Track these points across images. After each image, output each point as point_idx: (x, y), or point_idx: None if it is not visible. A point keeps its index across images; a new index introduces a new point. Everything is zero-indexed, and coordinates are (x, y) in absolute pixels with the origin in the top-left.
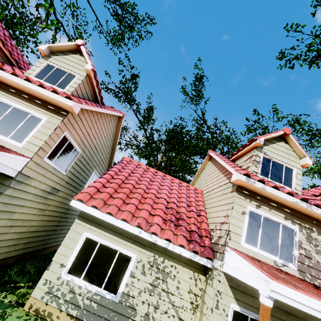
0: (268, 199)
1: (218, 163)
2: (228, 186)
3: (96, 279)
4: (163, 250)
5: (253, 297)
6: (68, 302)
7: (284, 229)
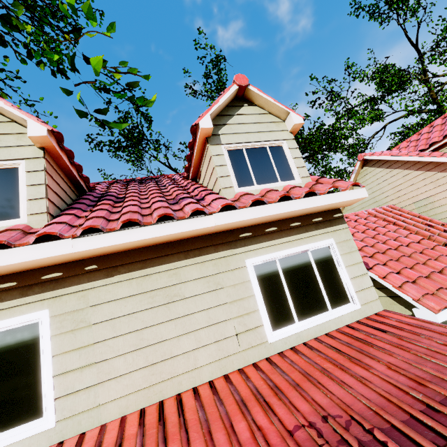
0: None
1: (407, 163)
2: None
3: None
4: None
5: None
6: None
7: None
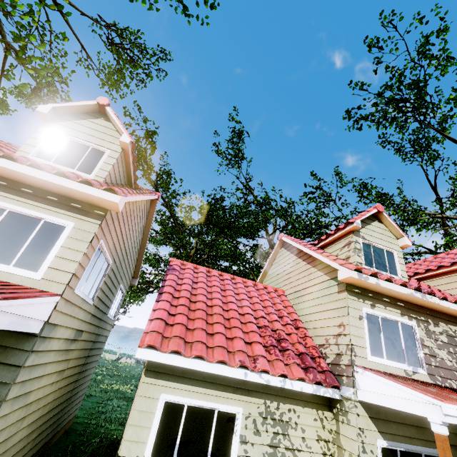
0: (380, 295)
1: (301, 252)
2: (331, 284)
3: None
4: (274, 390)
5: (395, 423)
6: None
7: (403, 328)
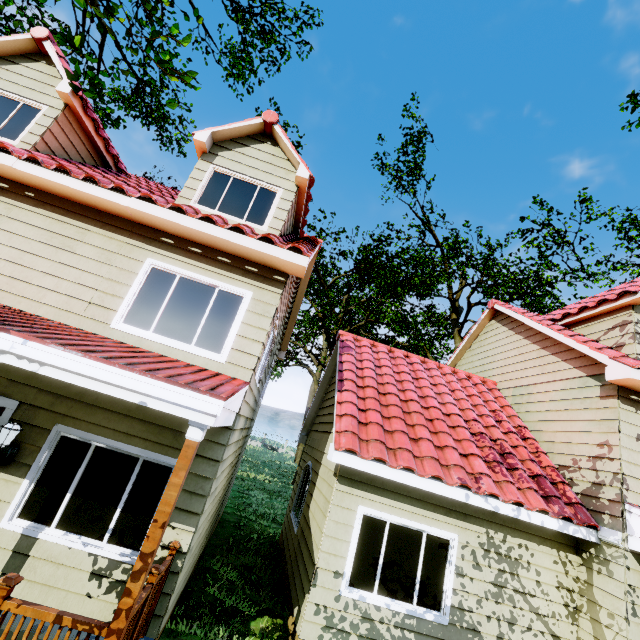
0: None
1: (530, 329)
2: (587, 384)
3: (399, 588)
4: (499, 518)
5: None
6: (365, 638)
7: None
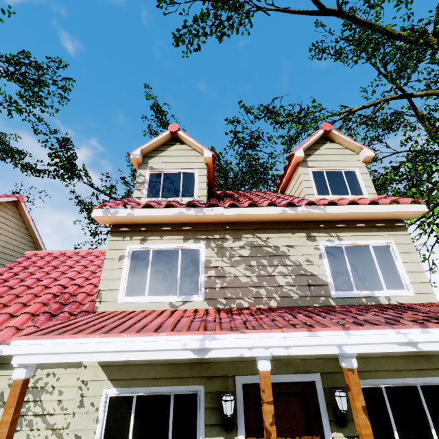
0: (158, 225)
1: None
2: None
3: None
4: None
5: (138, 366)
6: None
7: (185, 255)
